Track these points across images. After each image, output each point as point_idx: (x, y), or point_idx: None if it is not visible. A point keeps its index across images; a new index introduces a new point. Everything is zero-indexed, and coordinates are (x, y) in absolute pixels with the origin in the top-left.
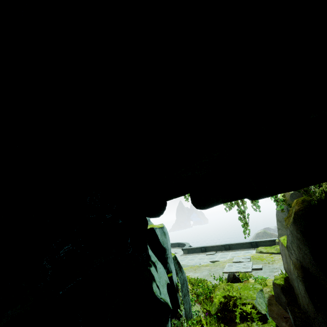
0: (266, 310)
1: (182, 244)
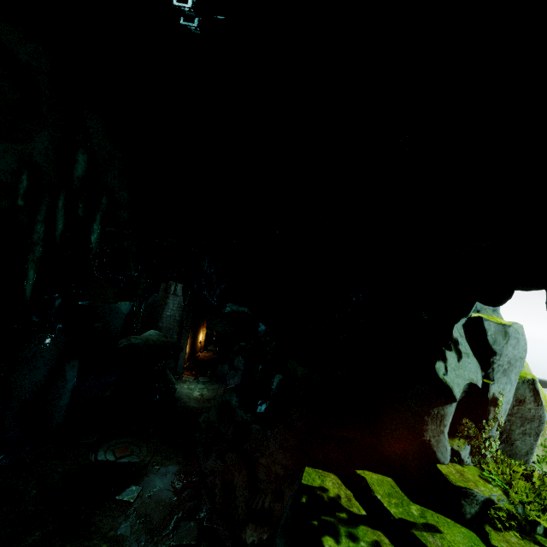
0: None
1: None
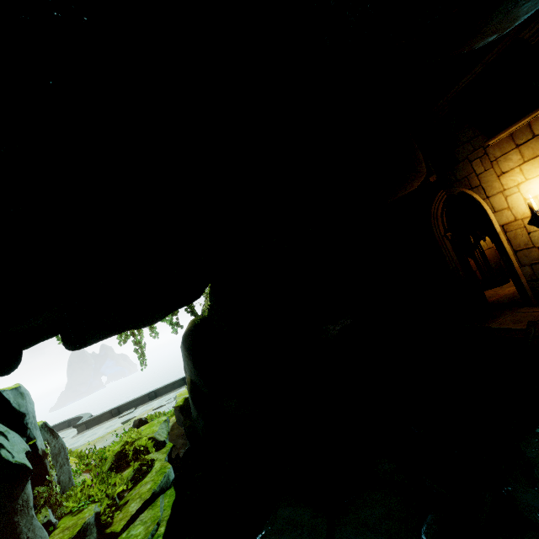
0: (167, 437)
1: (76, 420)
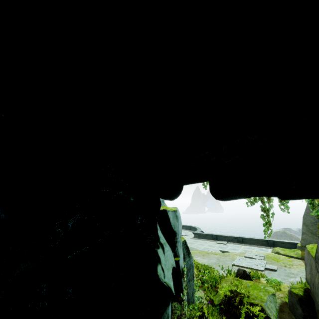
0: (276, 317)
1: (193, 228)
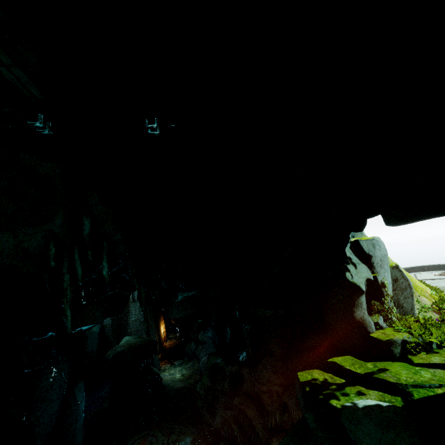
0: None
1: None
